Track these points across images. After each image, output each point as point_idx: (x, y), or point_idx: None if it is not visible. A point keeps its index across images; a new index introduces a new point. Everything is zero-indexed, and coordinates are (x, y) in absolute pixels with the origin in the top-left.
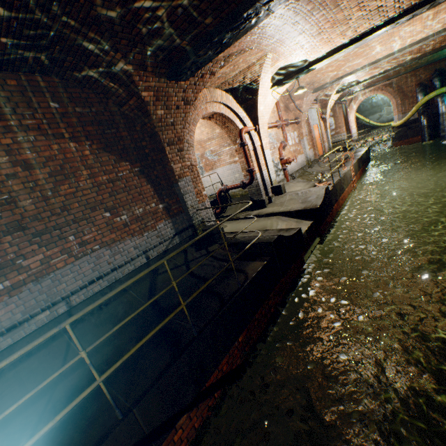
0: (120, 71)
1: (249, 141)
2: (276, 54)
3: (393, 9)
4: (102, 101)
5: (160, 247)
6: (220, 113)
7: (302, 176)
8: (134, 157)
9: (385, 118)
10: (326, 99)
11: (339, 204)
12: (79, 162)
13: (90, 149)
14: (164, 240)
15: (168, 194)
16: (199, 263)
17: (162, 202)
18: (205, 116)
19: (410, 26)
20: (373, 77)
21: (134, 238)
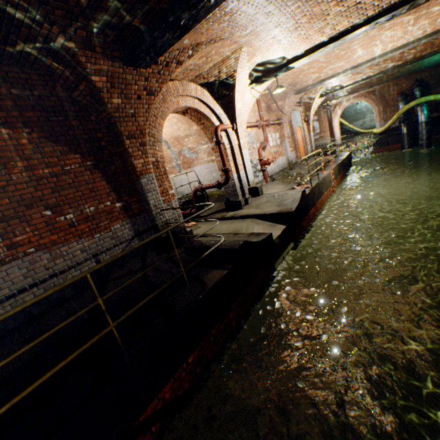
0: (62, 49)
1: (226, 139)
2: (252, 48)
3: (372, 7)
4: (47, 84)
5: (115, 249)
6: (194, 108)
7: (282, 178)
8: (86, 149)
9: (368, 125)
10: (310, 102)
11: (317, 208)
12: (12, 151)
13: (28, 137)
14: (121, 242)
15: (128, 192)
16: (138, 275)
17: (120, 200)
18: (178, 111)
19: (391, 31)
20: (355, 82)
21: (81, 240)
